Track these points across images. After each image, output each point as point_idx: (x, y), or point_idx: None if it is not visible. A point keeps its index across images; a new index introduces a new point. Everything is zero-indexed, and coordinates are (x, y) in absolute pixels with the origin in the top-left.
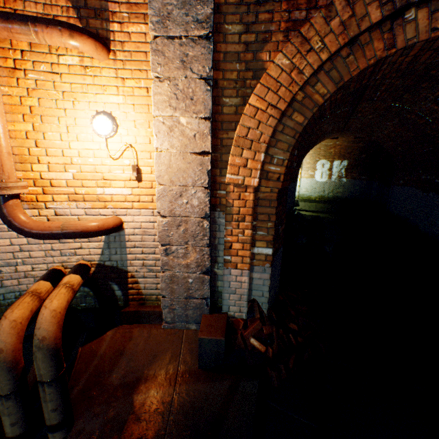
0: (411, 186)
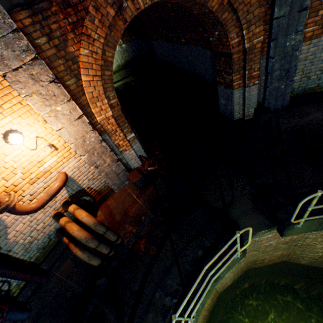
0: (161, 40)
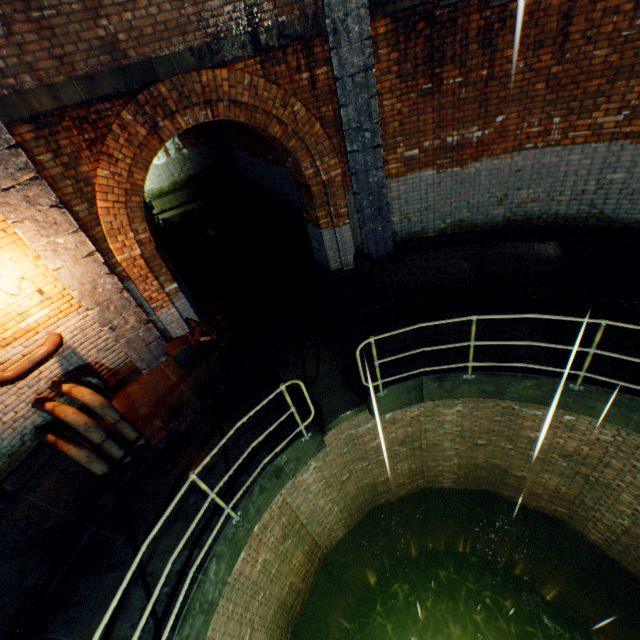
0: (244, 151)
